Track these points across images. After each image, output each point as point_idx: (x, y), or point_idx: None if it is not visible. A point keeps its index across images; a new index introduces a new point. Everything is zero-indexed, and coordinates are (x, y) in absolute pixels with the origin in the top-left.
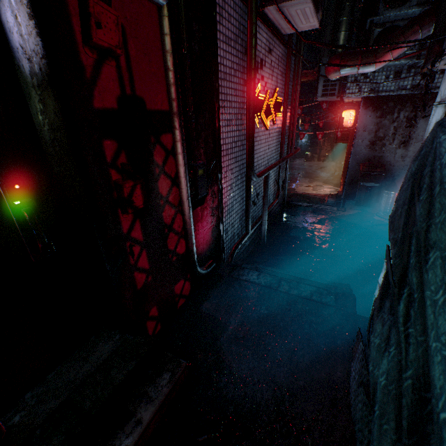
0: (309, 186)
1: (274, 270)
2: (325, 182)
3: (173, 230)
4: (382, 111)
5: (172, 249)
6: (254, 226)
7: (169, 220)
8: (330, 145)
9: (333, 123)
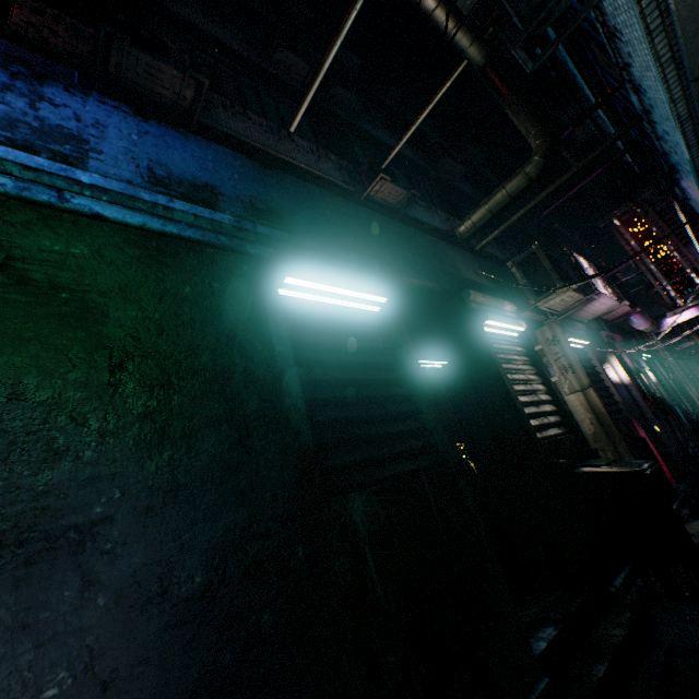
0: None
1: None
2: None
3: None
4: None
5: None
6: None
7: None
8: None
9: None
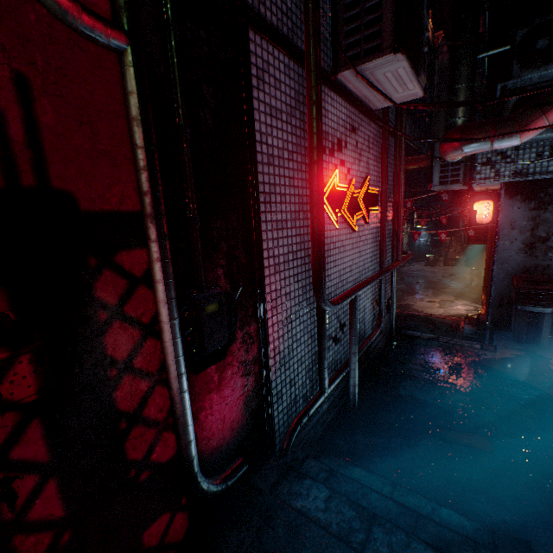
0: (433, 301)
1: (367, 477)
2: (458, 296)
3: (144, 419)
4: (538, 200)
5: (139, 457)
6: (336, 379)
7: (133, 402)
8: (460, 246)
9: (461, 218)
